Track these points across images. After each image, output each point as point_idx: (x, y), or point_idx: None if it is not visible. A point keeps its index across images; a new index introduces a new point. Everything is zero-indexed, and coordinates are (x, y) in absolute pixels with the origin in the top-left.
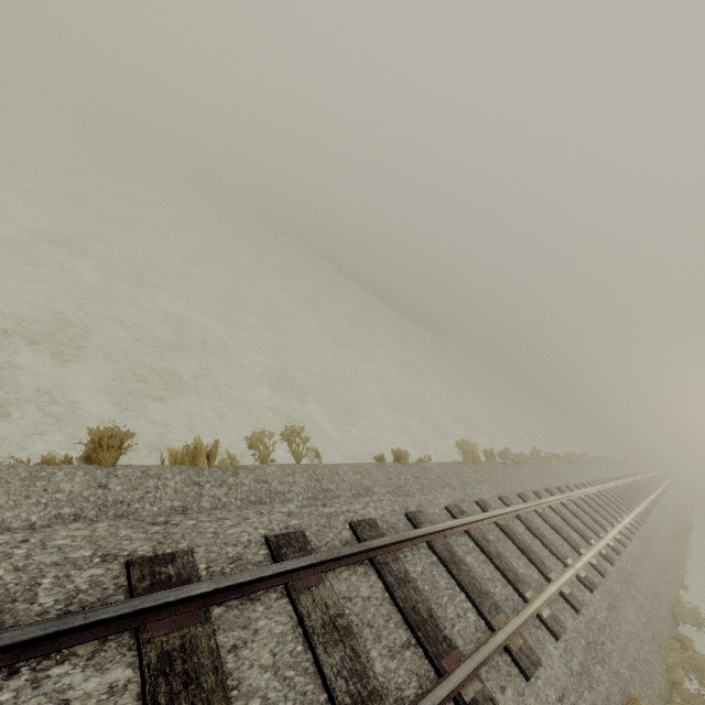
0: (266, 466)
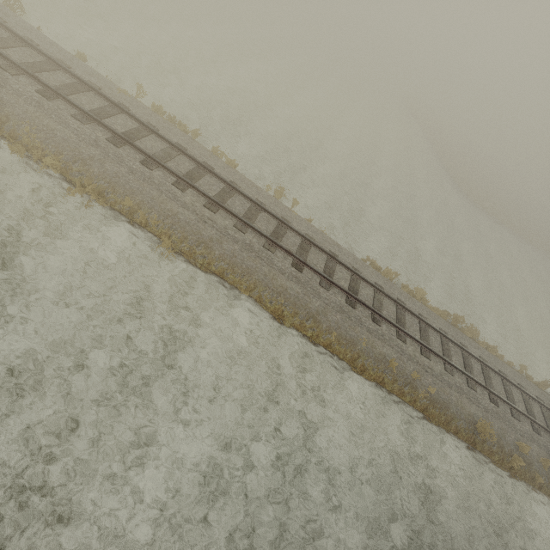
0: None
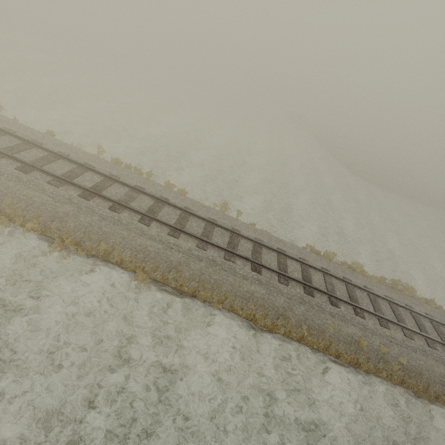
0: None
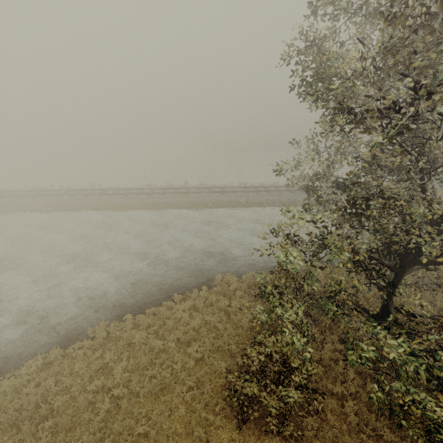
0: None
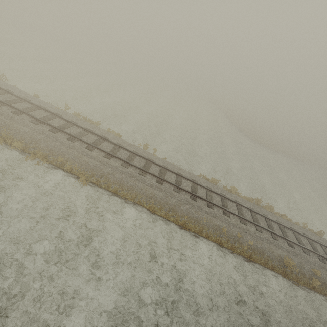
0: None
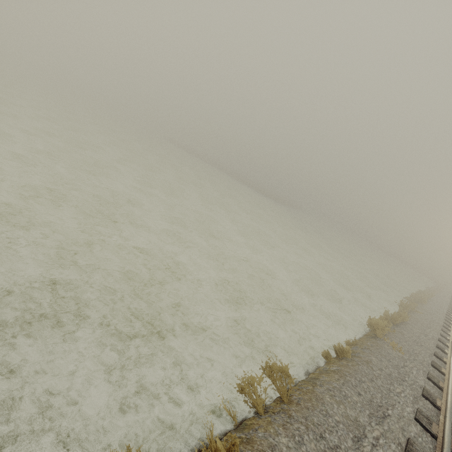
0: (276, 437)
